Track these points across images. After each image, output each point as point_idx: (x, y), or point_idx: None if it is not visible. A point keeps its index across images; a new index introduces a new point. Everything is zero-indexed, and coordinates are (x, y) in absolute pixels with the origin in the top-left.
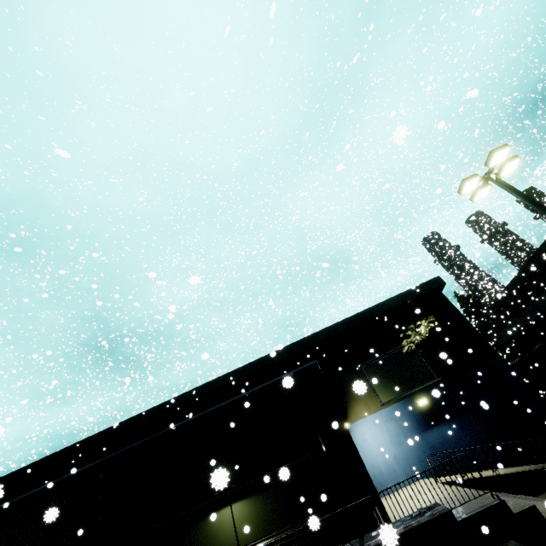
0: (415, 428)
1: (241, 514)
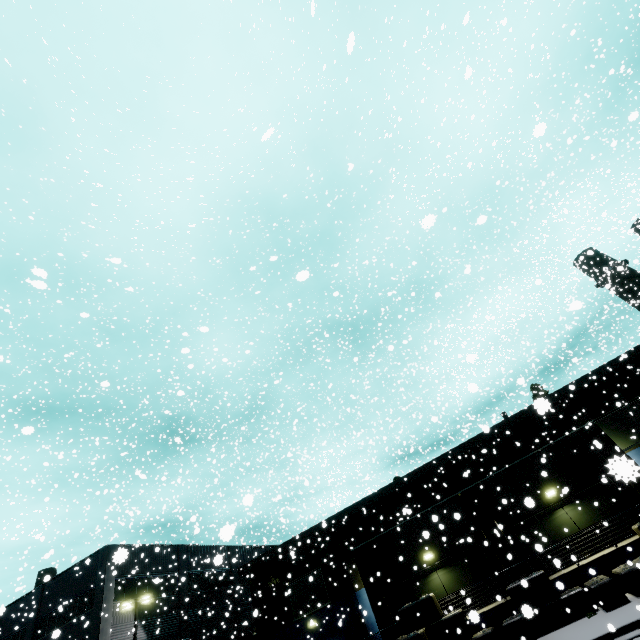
0: None
1: (573, 513)
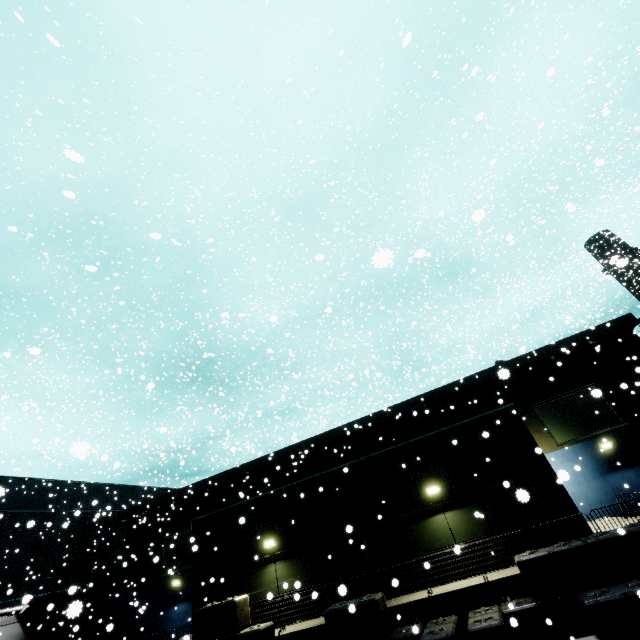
0: (596, 470)
1: (454, 520)
